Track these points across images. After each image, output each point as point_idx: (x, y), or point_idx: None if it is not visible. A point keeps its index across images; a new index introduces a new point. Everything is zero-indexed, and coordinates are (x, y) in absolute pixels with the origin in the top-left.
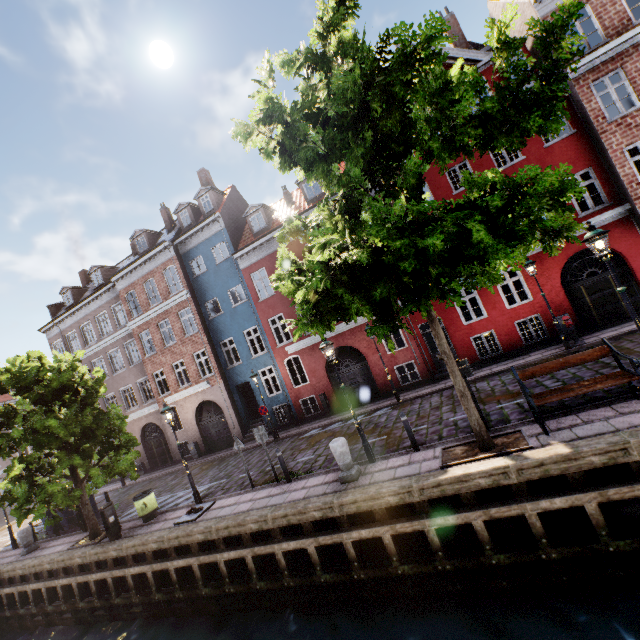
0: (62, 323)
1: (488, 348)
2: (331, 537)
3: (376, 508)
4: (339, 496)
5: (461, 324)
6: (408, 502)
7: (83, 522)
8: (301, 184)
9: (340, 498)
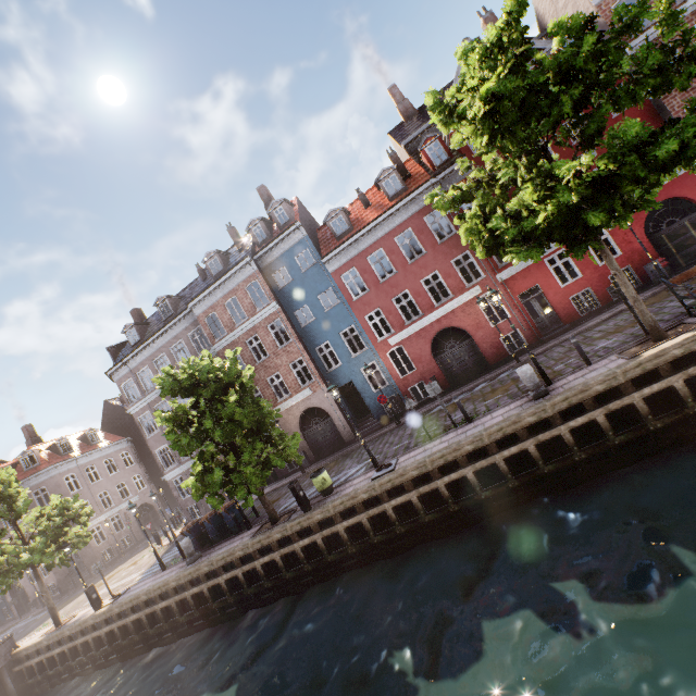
0: (131, 361)
1: (587, 305)
2: (550, 432)
3: (586, 399)
4: (548, 400)
5: (559, 287)
6: (614, 386)
7: (246, 520)
8: (380, 183)
9: (551, 400)
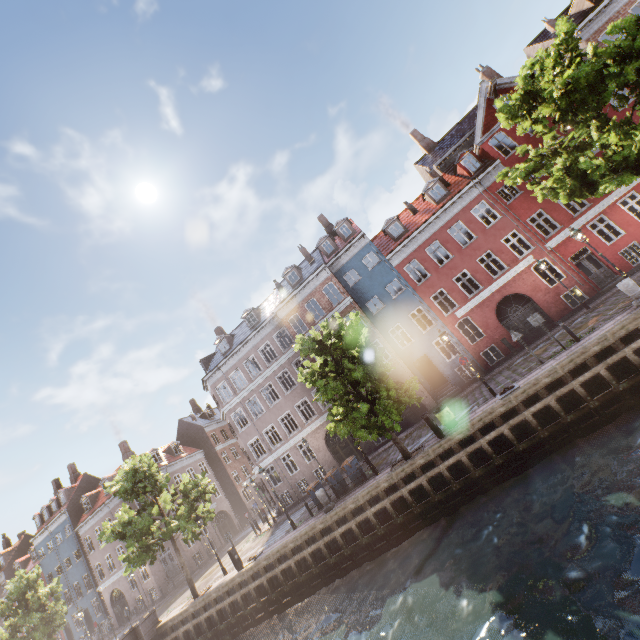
0: (224, 366)
1: (636, 256)
2: None
3: None
4: None
5: (605, 246)
6: None
7: (373, 466)
8: (427, 192)
9: None
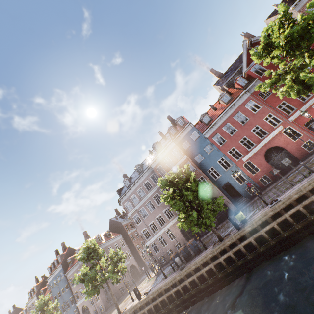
0: (127, 193)
1: None
2: None
3: None
4: None
5: None
6: None
7: (204, 245)
8: (220, 99)
9: None
